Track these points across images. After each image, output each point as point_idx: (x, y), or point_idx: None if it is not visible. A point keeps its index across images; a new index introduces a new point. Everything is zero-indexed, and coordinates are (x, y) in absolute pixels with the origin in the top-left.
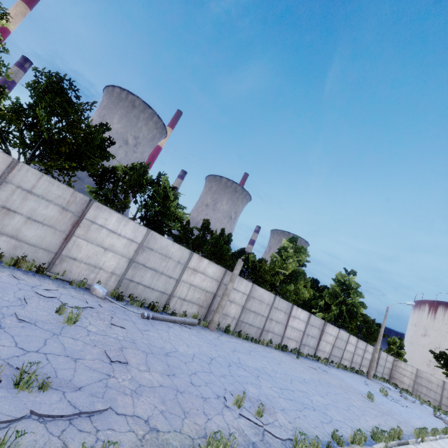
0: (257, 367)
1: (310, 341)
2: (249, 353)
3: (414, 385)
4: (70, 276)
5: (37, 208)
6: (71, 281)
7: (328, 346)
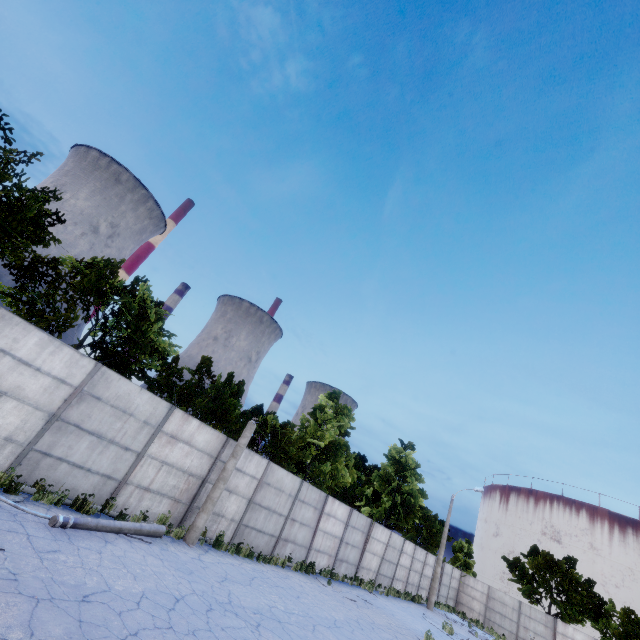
0: (259, 607)
1: (350, 554)
2: (250, 581)
3: (485, 612)
4: None
5: None
6: None
7: (375, 560)
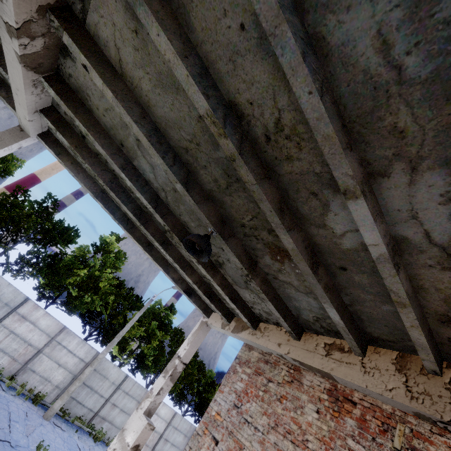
0: None
1: None
2: None
3: None
4: None
5: (176, 437)
6: None
7: None
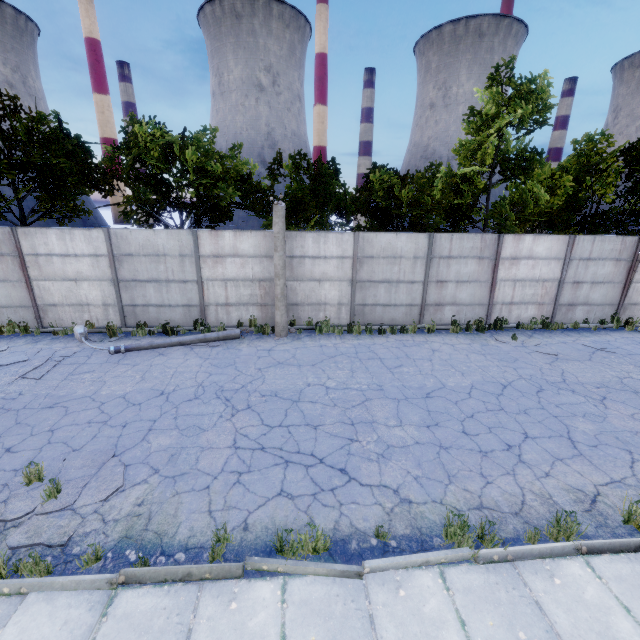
0: (286, 388)
1: (590, 294)
2: (321, 361)
3: None
4: (66, 325)
5: None
6: (53, 332)
7: None
